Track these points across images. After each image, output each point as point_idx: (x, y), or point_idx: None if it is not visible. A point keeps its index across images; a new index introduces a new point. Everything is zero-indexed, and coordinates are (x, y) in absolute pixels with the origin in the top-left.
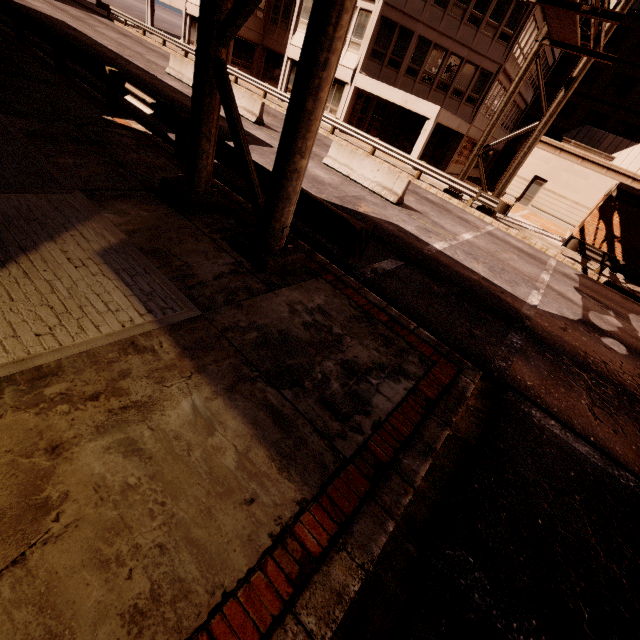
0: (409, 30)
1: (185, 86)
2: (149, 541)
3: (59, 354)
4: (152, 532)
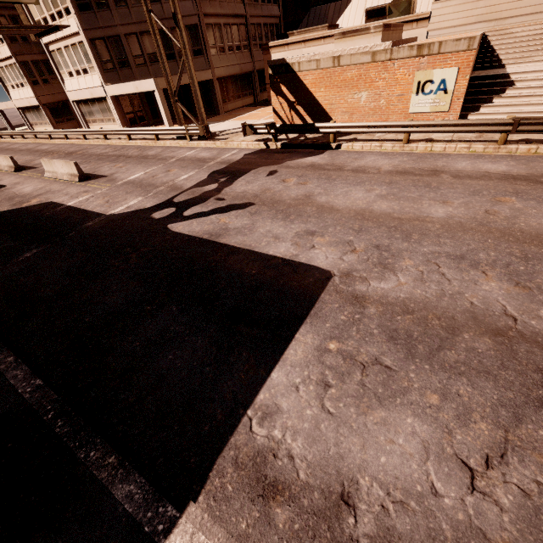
0: (115, 36)
1: None
2: None
3: None
4: None
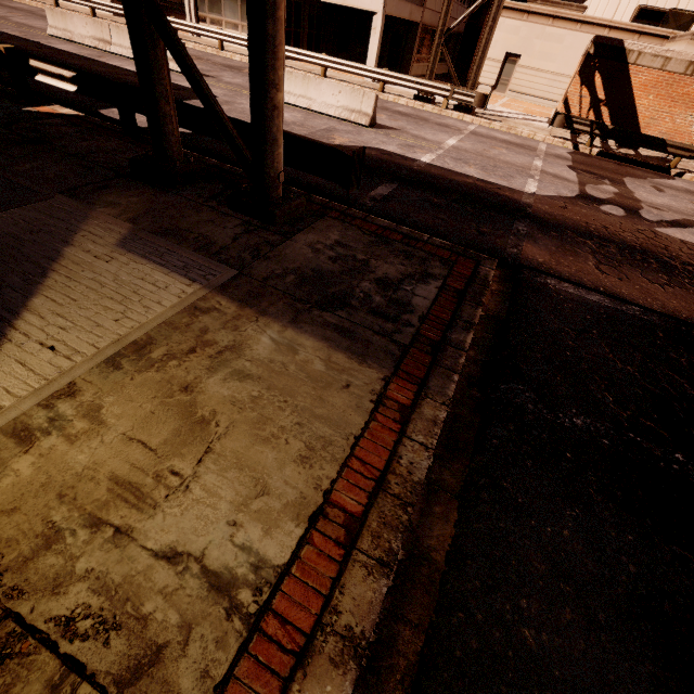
0: None
1: (81, 47)
2: (289, 423)
3: (143, 329)
4: (288, 418)
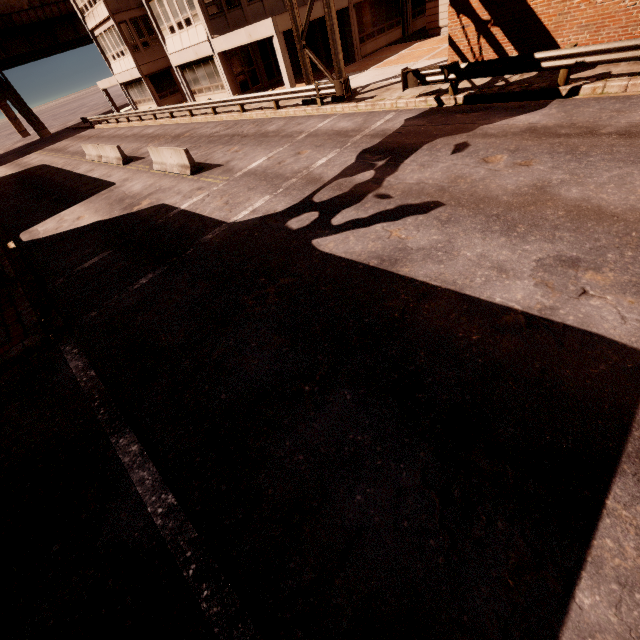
0: None
1: (92, 164)
2: None
3: None
4: None
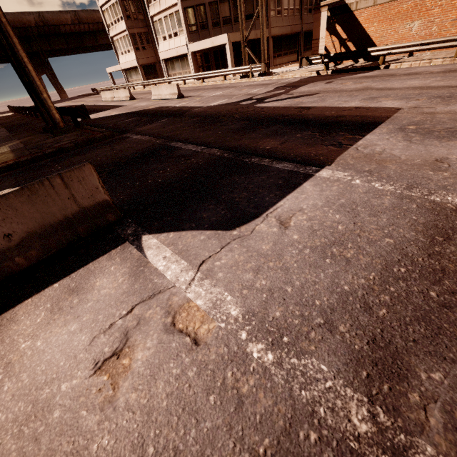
0: (201, 4)
1: (107, 102)
2: None
3: None
4: None
